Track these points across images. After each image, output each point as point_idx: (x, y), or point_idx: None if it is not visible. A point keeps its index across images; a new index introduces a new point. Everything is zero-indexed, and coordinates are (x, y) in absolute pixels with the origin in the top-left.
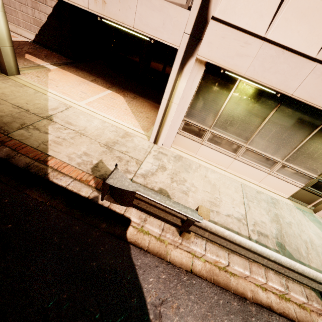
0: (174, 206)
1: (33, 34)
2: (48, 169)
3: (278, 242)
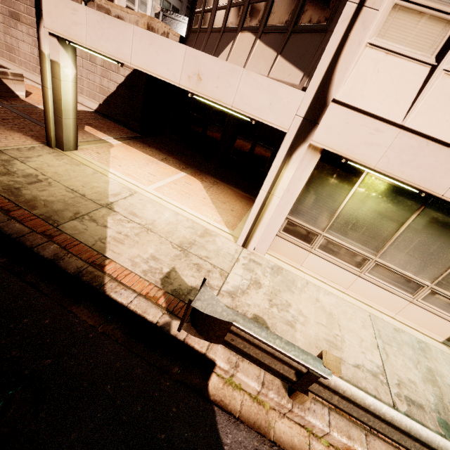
0: (288, 349)
1: (96, 103)
2: (105, 277)
3: (441, 420)
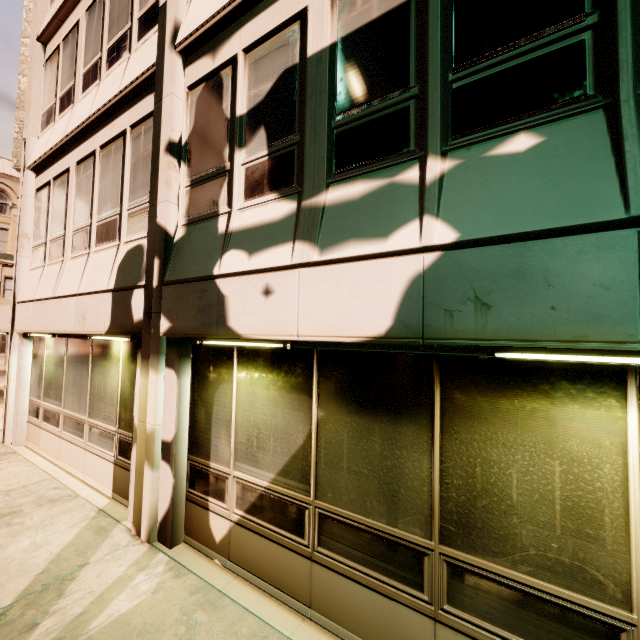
0: None
1: None
2: None
3: None
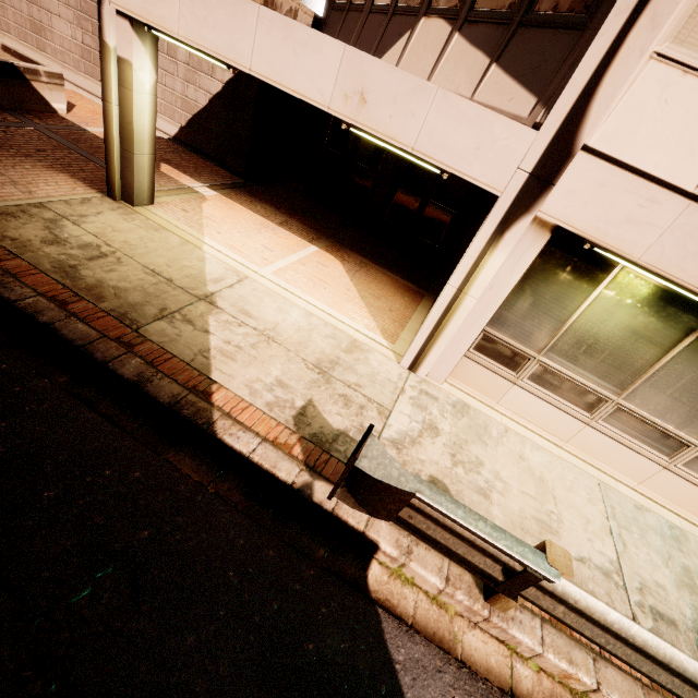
0: (497, 537)
1: (176, 126)
2: (214, 411)
3: None
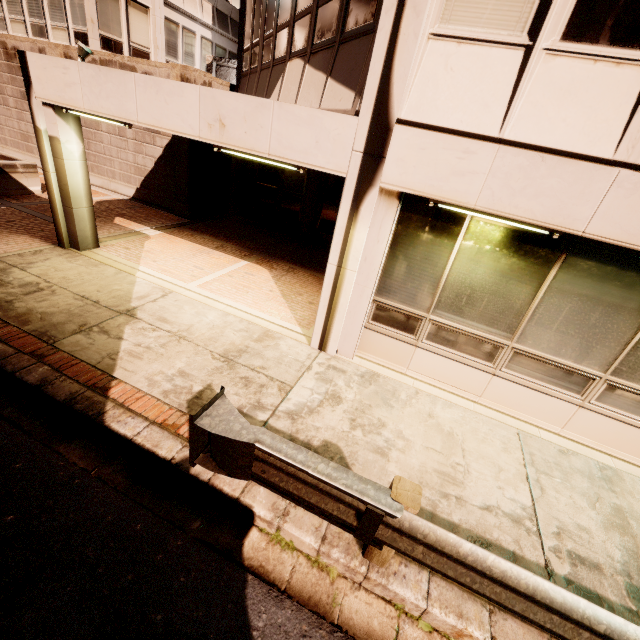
0: (336, 477)
1: (133, 188)
2: (107, 403)
3: (633, 587)
